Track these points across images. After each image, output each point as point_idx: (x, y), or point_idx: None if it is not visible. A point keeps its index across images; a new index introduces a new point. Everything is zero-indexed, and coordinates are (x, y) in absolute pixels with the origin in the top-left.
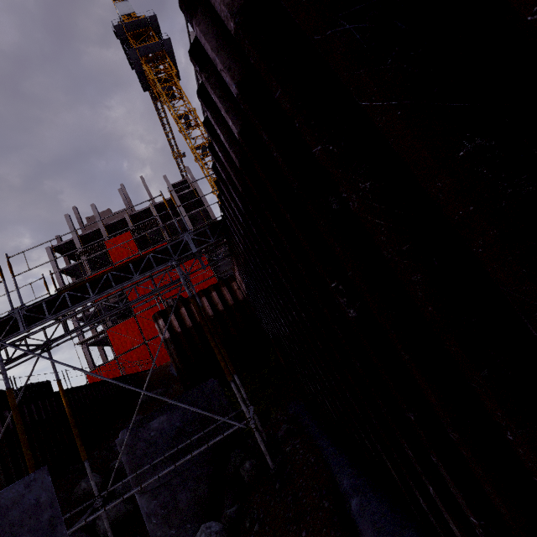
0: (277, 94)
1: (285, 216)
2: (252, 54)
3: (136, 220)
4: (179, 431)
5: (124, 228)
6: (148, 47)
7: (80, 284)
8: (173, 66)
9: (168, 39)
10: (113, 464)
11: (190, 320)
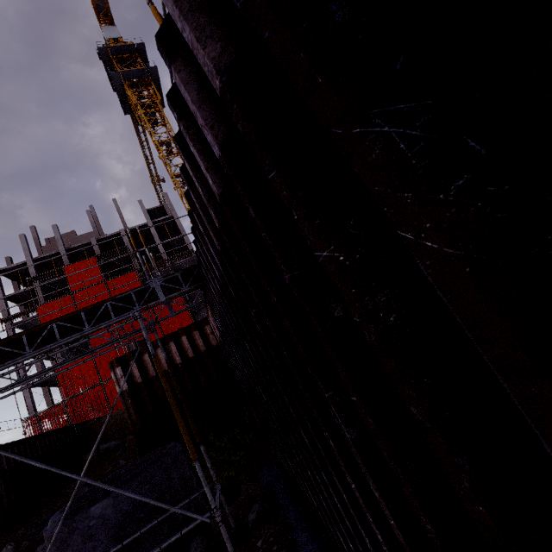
0: (271, 174)
1: (271, 298)
2: (242, 122)
3: (103, 245)
4: (128, 518)
5: (89, 253)
6: (133, 72)
7: (14, 336)
8: (158, 93)
9: (155, 67)
10: (41, 548)
11: (154, 368)
